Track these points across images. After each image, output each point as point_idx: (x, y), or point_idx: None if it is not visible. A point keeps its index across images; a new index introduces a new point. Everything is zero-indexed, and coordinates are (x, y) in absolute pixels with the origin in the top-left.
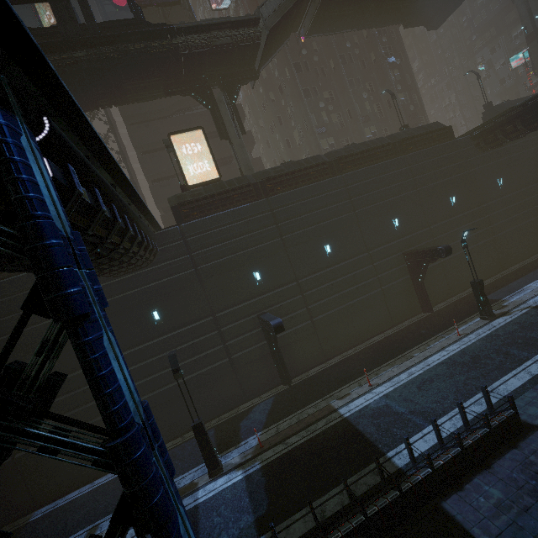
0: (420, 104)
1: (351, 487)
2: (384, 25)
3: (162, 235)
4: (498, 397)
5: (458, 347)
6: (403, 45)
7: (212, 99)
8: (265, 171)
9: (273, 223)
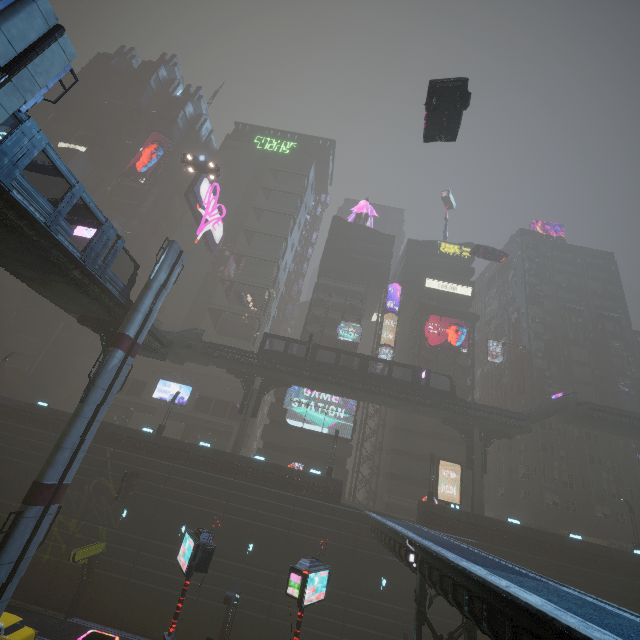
0: None
1: None
2: (636, 439)
3: None
4: None
5: None
6: None
7: (471, 440)
8: (495, 520)
9: None
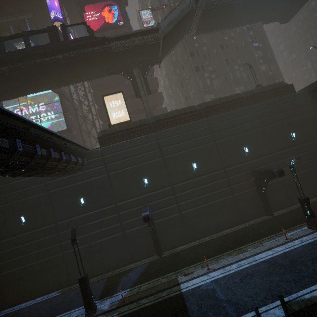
0: (278, 71)
1: None
2: (248, 24)
3: (90, 153)
4: (301, 305)
5: (282, 249)
6: (265, 35)
7: (132, 75)
8: (157, 116)
9: (158, 148)
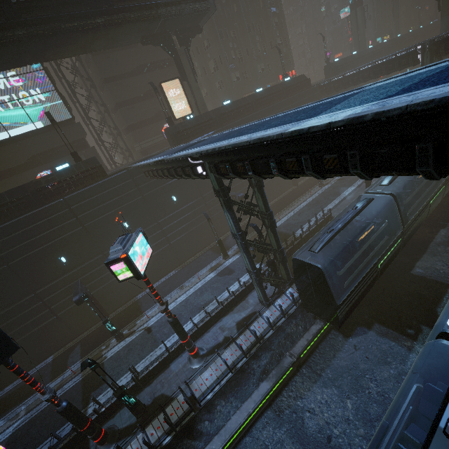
0: (289, 46)
1: (284, 245)
2: None
3: None
4: (325, 212)
5: (311, 199)
6: None
7: (175, 50)
8: (218, 108)
9: None
